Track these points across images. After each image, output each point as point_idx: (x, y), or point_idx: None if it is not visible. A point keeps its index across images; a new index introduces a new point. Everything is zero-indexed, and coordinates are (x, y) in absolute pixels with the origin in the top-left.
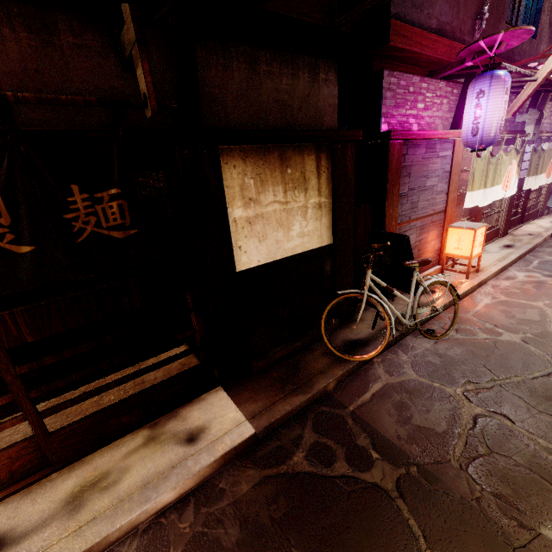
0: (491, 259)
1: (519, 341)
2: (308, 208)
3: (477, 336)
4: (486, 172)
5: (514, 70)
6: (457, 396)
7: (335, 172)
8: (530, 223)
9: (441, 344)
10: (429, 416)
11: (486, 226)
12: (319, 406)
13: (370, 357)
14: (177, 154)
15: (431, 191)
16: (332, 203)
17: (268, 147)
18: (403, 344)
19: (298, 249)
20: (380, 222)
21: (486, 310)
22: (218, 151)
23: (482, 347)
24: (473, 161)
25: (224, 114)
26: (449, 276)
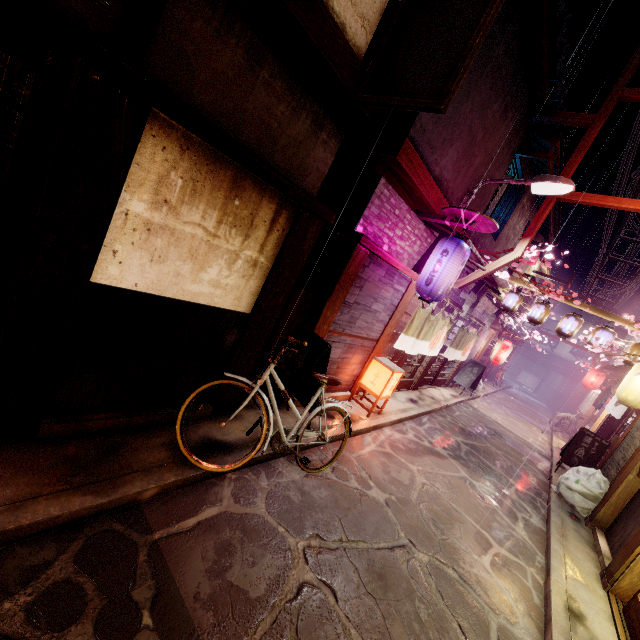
0: (395, 406)
1: (383, 502)
2: (239, 258)
3: (349, 483)
4: (423, 325)
5: (474, 251)
6: (296, 551)
7: (290, 239)
8: (436, 388)
9: (311, 479)
10: (251, 571)
11: (403, 373)
12: (111, 520)
13: (223, 470)
14: (76, 68)
15: (374, 316)
16: (271, 270)
17: (224, 159)
18: (272, 465)
19: (203, 299)
20: (313, 319)
21: (370, 456)
22: (149, 112)
23: (348, 496)
24: (417, 308)
25: (188, 82)
26: (354, 407)
